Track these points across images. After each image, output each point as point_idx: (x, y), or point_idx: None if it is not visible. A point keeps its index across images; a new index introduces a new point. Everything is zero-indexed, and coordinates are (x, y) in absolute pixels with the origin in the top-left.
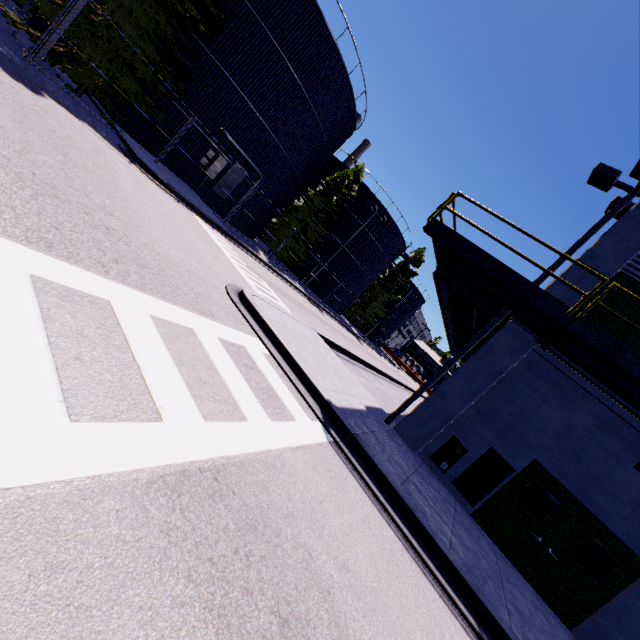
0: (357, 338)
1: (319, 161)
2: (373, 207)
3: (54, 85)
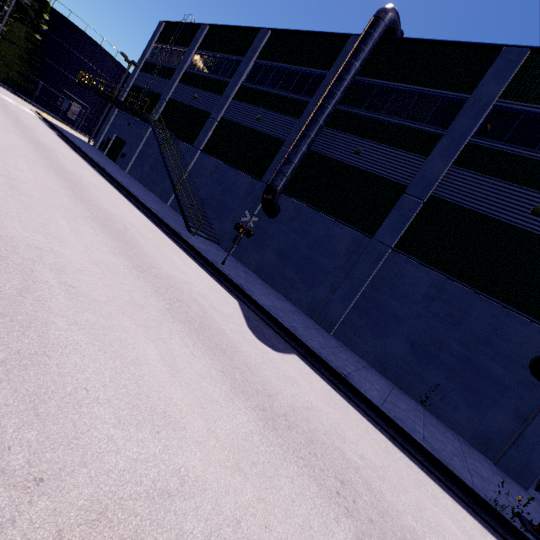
0: None
1: None
2: None
3: None
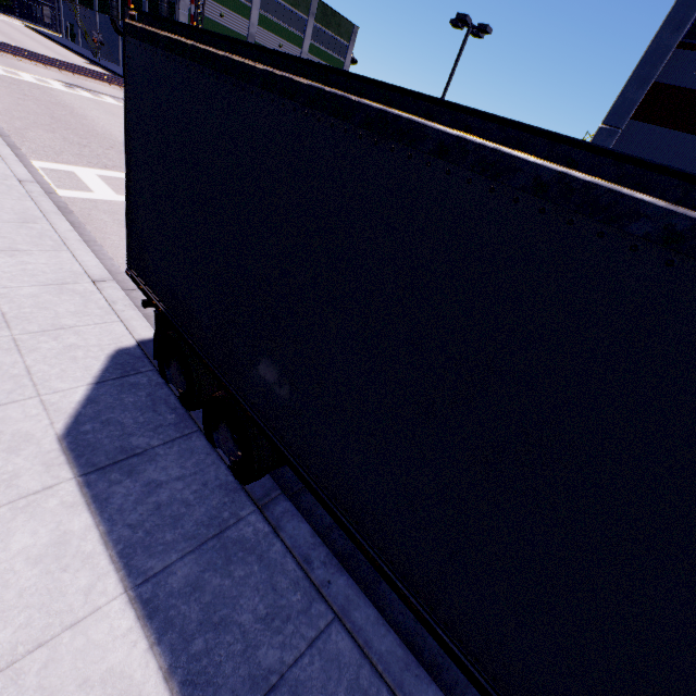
0: None
1: None
2: None
3: None
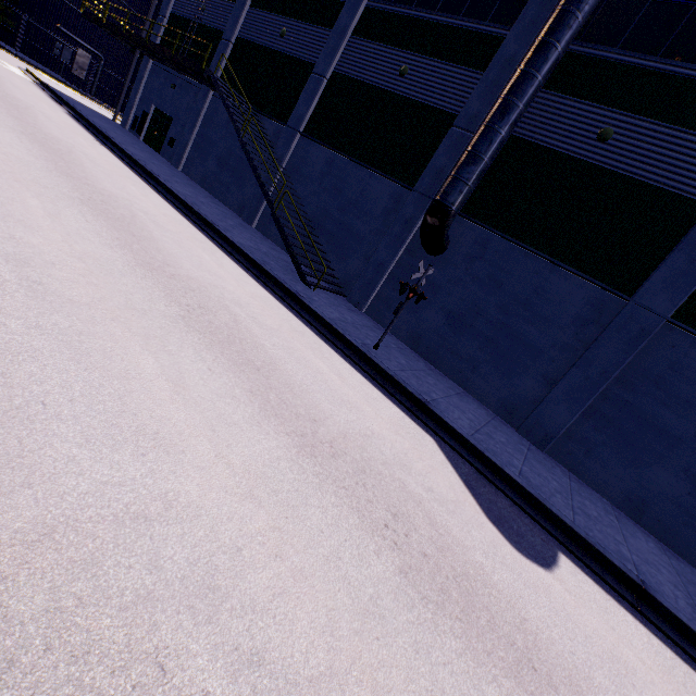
0: None
1: None
2: None
3: None
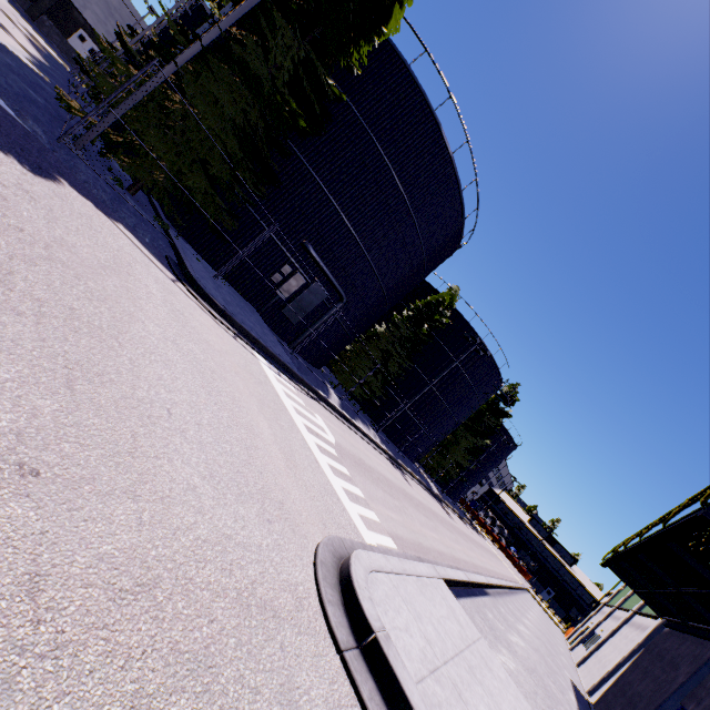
0: (441, 503)
1: (413, 283)
2: (473, 339)
3: (93, 175)
